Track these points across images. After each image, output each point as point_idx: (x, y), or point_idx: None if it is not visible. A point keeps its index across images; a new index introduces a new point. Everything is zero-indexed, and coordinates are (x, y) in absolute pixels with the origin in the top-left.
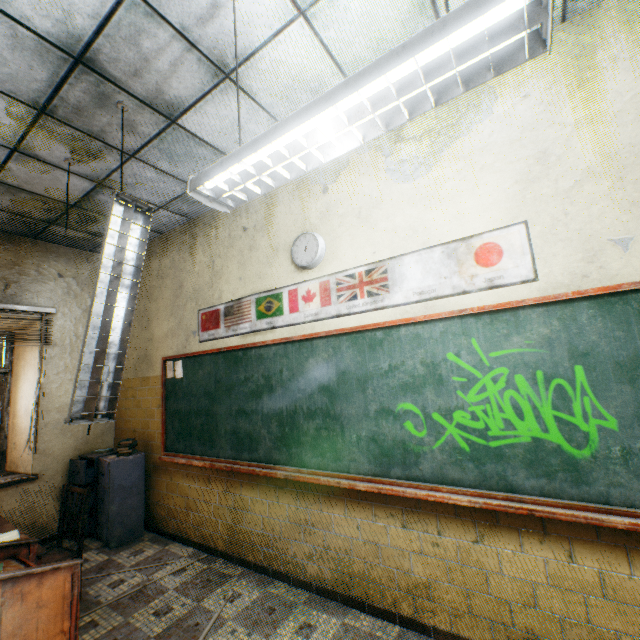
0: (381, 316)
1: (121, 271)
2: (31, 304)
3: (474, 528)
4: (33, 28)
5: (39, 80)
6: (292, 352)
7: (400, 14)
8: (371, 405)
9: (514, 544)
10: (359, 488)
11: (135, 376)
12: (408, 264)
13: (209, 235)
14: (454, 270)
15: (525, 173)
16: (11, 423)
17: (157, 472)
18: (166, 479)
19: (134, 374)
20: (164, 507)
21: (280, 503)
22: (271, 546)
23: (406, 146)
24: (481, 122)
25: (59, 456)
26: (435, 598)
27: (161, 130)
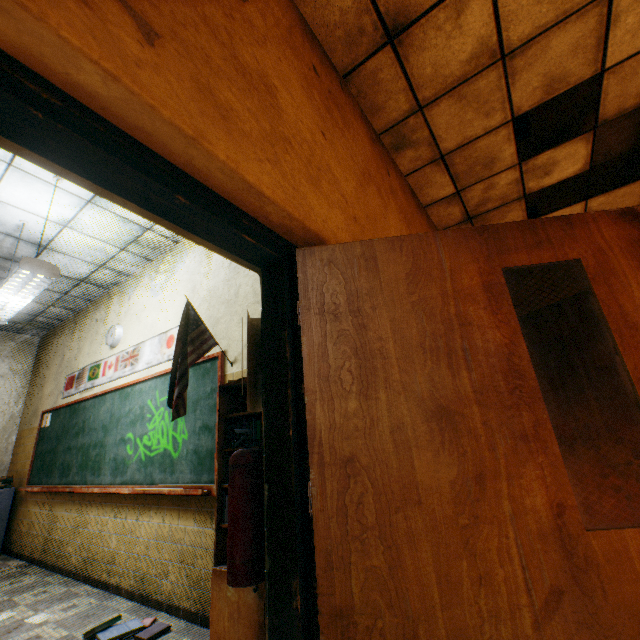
0: (133, 378)
1: None
2: None
3: (138, 510)
4: None
5: None
6: (97, 403)
7: (117, 224)
8: (118, 436)
9: (149, 517)
10: (95, 491)
11: (28, 427)
12: (147, 346)
13: (82, 323)
14: (160, 350)
15: (188, 297)
16: None
17: (21, 503)
18: (25, 508)
19: (28, 425)
20: (18, 531)
21: (72, 513)
22: (61, 548)
23: (159, 277)
24: (181, 268)
25: None
26: (117, 563)
27: None
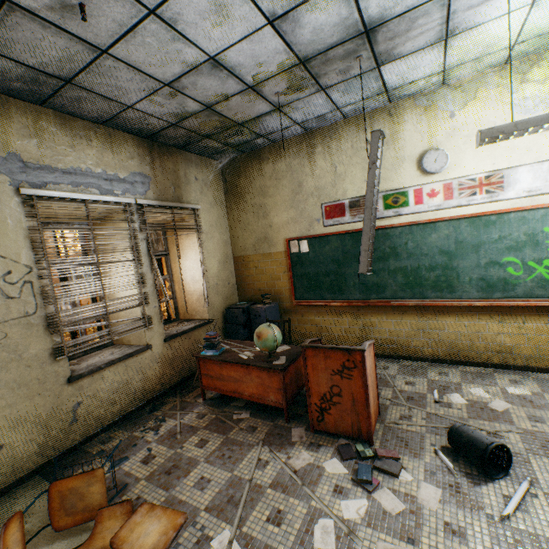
0: (495, 206)
1: (376, 184)
2: (187, 202)
3: (547, 317)
4: (363, 14)
5: (326, 43)
6: (416, 231)
7: None
8: (482, 260)
9: None
10: (475, 305)
11: (255, 253)
12: (521, 172)
13: (330, 146)
14: None
15: None
16: (177, 289)
17: (287, 314)
18: (297, 317)
19: (254, 252)
20: (297, 333)
21: (403, 320)
22: (396, 344)
23: (530, 87)
24: None
25: (217, 308)
26: (516, 352)
27: (363, 72)
